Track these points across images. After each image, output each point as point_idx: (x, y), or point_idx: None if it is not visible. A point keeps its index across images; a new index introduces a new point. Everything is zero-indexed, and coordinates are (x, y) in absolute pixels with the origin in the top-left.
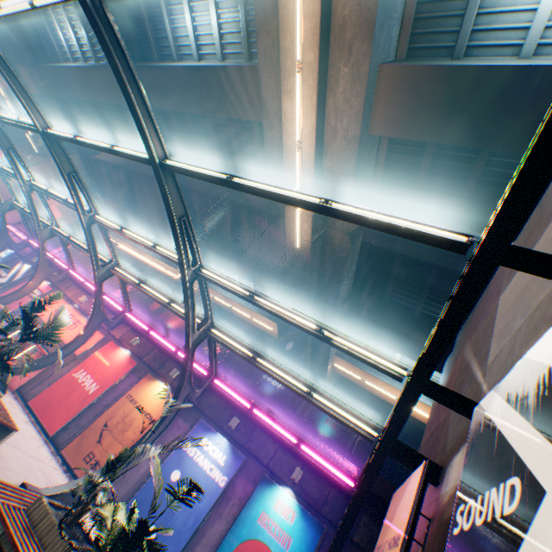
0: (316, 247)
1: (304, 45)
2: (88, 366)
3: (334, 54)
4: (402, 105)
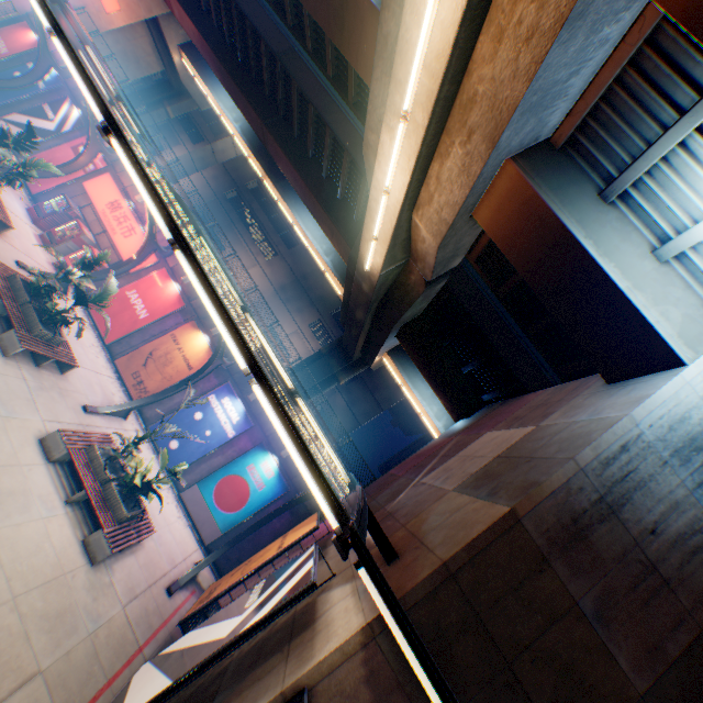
0: (387, 276)
1: (416, 97)
2: (140, 290)
3: (454, 122)
4: (510, 219)
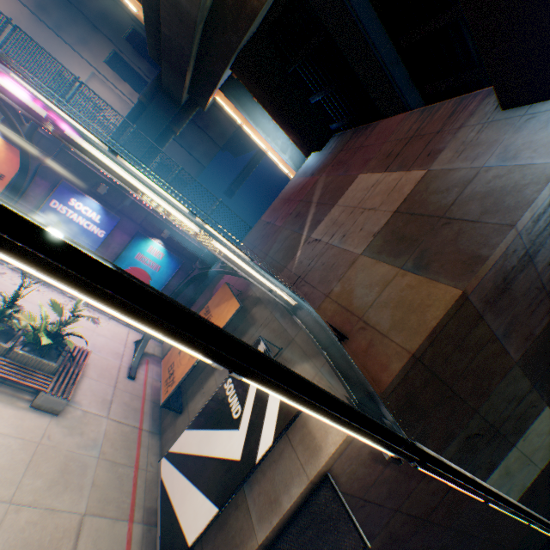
0: None
1: None
2: None
3: None
4: None
